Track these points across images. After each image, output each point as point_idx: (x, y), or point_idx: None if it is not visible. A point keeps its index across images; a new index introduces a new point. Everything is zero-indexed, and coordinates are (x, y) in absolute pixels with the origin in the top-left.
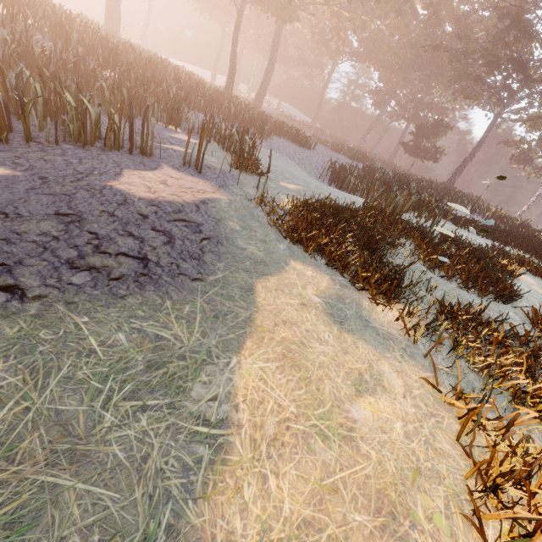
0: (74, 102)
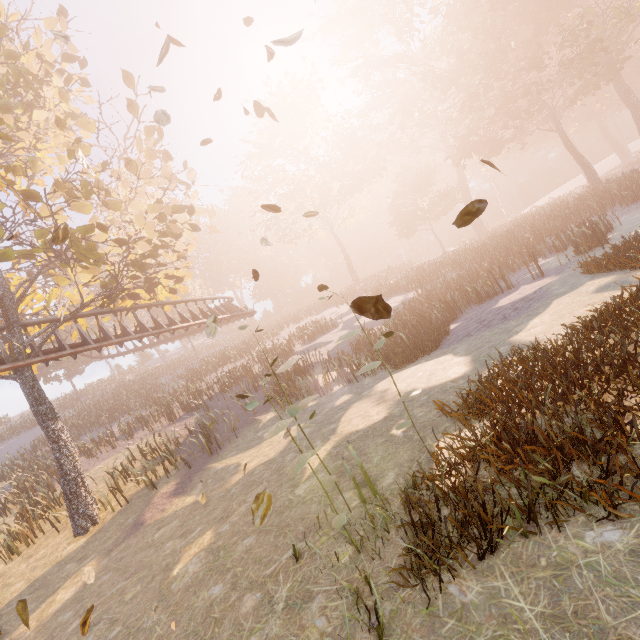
0: (470, 290)
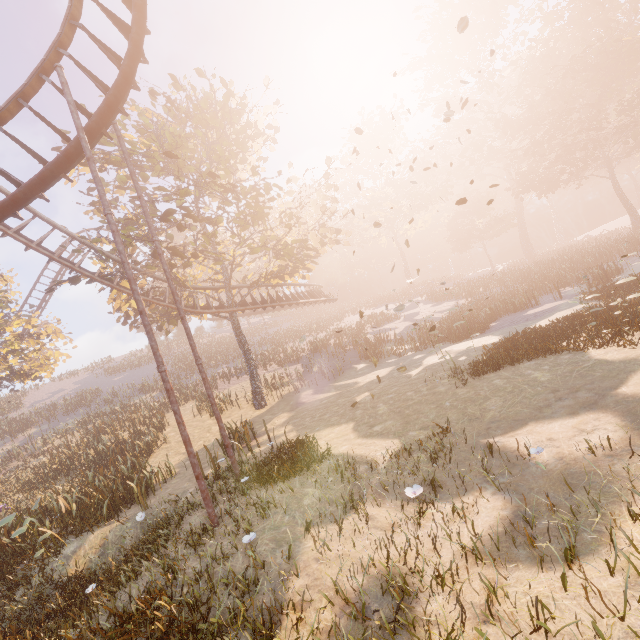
0: (509, 302)
